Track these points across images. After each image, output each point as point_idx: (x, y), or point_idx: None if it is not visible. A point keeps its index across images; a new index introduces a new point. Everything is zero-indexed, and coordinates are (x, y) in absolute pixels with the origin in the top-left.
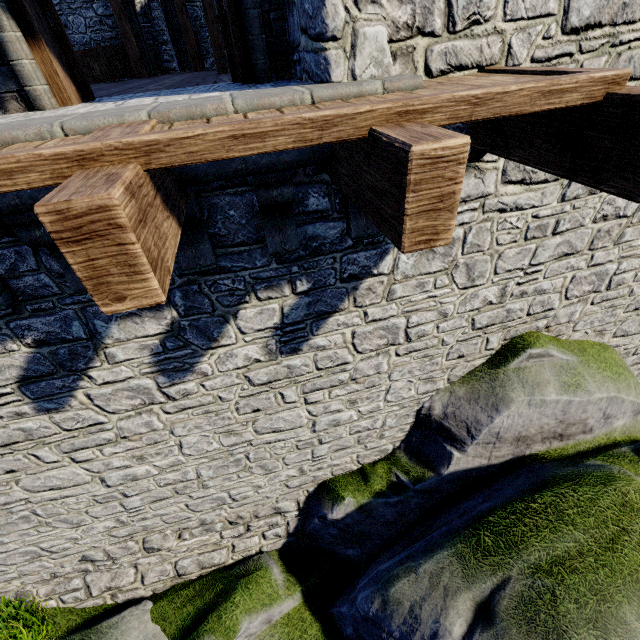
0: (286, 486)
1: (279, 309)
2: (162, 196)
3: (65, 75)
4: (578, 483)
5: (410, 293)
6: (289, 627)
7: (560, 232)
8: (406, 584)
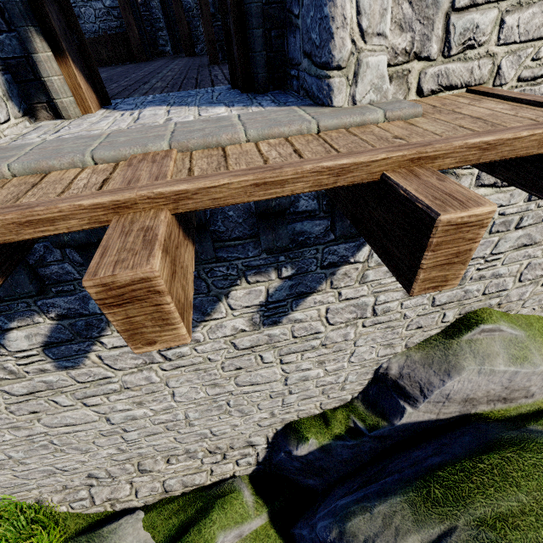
0: (258, 425)
1: (265, 290)
2: (182, 226)
3: (87, 86)
4: (523, 448)
5: (381, 277)
6: (257, 541)
7: (522, 227)
8: (361, 521)
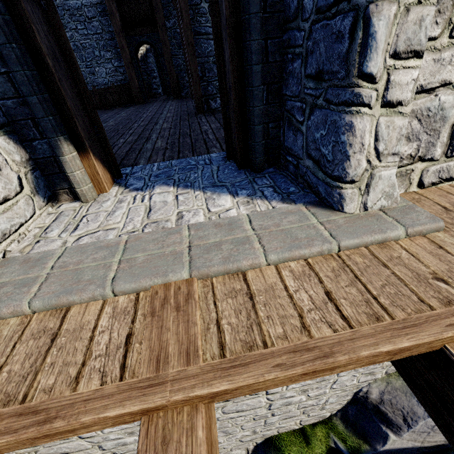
0: (240, 441)
1: None
2: None
3: (104, 169)
4: None
5: None
6: None
7: None
8: None
